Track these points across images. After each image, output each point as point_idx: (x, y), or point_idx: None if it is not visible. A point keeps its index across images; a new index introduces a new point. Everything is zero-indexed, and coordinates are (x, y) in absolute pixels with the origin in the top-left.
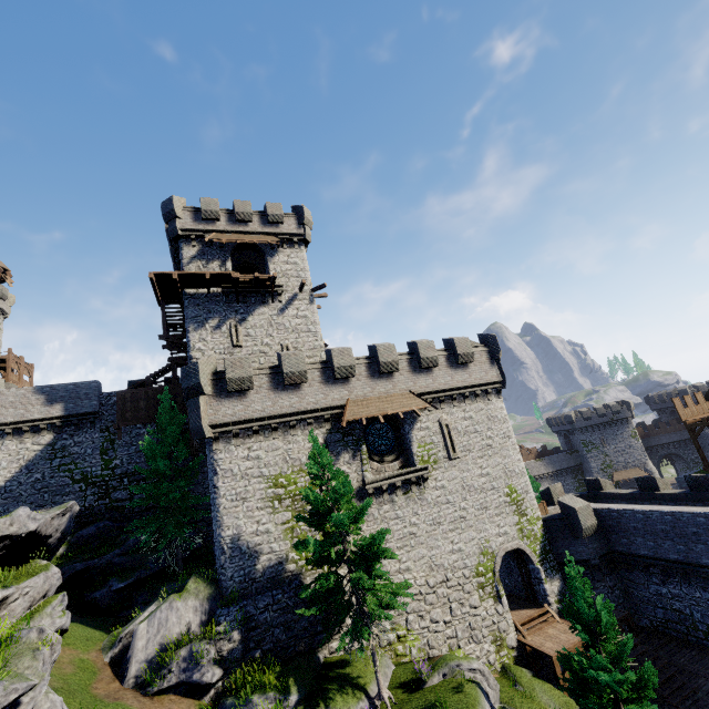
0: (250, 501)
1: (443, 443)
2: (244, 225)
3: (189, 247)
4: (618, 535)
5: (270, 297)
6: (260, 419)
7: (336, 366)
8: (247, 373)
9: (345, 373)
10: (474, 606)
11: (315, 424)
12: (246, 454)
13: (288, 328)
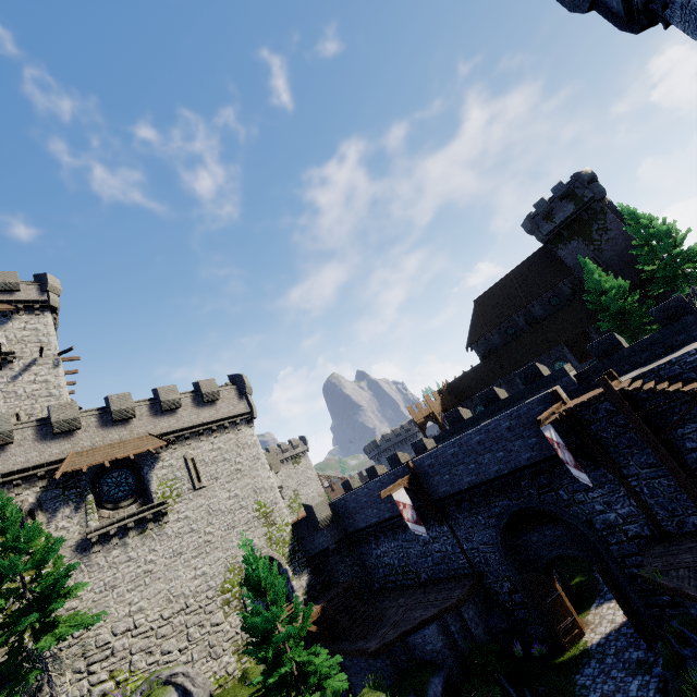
0: None
1: (189, 476)
2: None
3: None
4: (348, 518)
5: None
6: None
7: (54, 420)
8: None
9: (66, 427)
10: (216, 624)
11: (25, 485)
12: None
13: (21, 395)
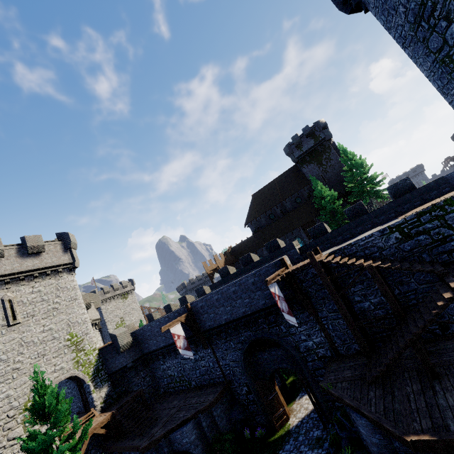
0: None
1: (4, 315)
2: None
3: None
4: (144, 343)
5: None
6: None
7: None
8: None
9: None
10: (13, 438)
11: None
12: None
13: None
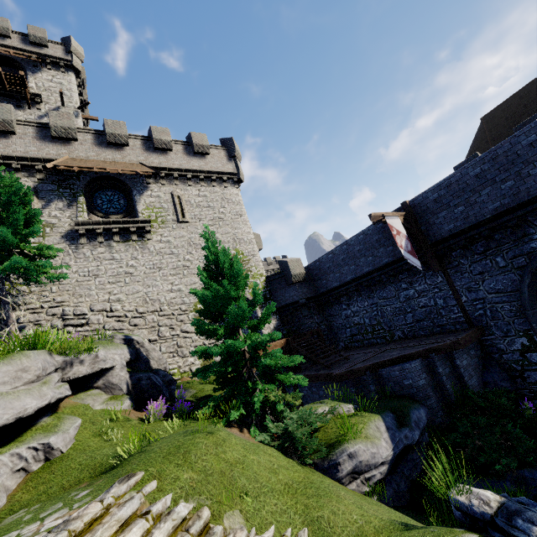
0: None
1: (174, 210)
2: (0, 39)
3: None
4: (321, 280)
5: (27, 104)
6: None
7: (51, 123)
8: None
9: (63, 133)
10: (186, 331)
11: (24, 173)
12: None
13: None
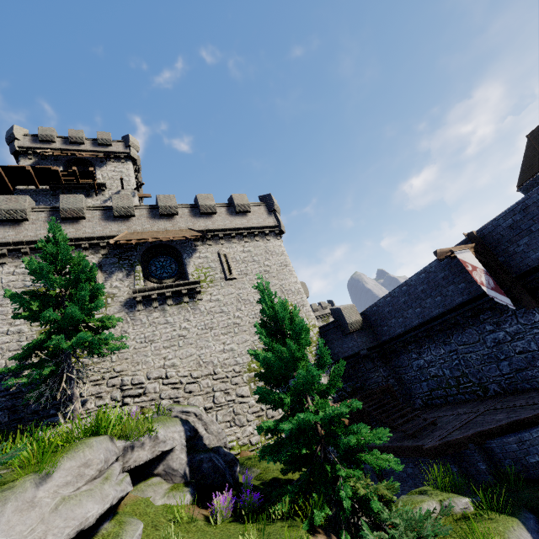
0: (7, 307)
1: (221, 268)
2: (77, 146)
3: (26, 160)
4: (381, 326)
5: (95, 192)
6: (31, 242)
7: (114, 205)
8: (21, 206)
9: (123, 212)
10: (241, 395)
11: (91, 251)
12: (12, 270)
13: None
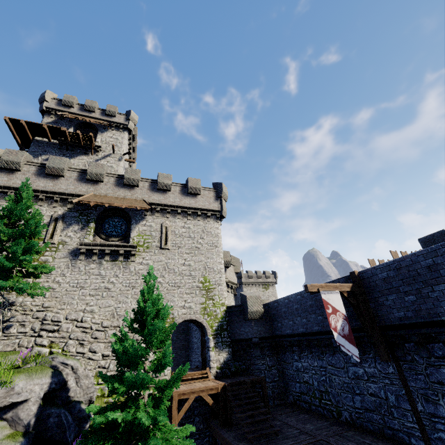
0: None
1: (160, 238)
2: (89, 113)
3: (49, 118)
4: (277, 321)
5: (91, 152)
6: (17, 188)
7: (88, 171)
8: (18, 159)
9: (94, 177)
10: None
11: (61, 203)
12: None
13: None
